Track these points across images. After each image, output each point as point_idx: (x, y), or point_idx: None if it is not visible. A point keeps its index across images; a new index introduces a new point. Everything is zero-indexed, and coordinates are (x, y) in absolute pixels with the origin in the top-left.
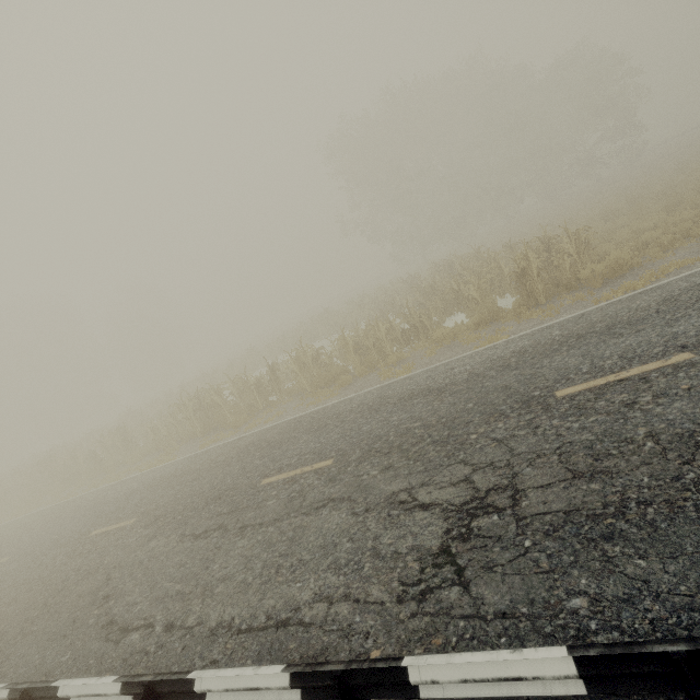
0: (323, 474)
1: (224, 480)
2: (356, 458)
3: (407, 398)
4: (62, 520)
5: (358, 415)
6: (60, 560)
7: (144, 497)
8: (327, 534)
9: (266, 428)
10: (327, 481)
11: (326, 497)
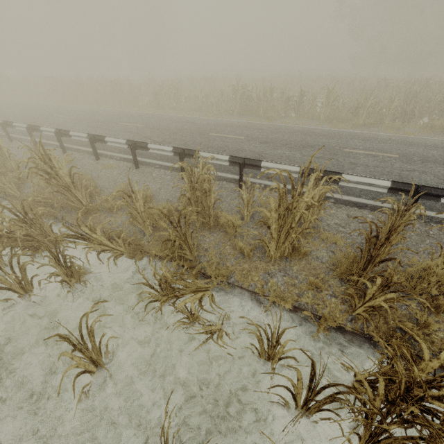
0: (396, 159)
1: (305, 141)
2: (418, 160)
3: (433, 147)
4: (165, 121)
5: (395, 142)
6: (200, 138)
7: (235, 130)
8: (426, 181)
9: (306, 127)
10: (404, 163)
11: (410, 168)
